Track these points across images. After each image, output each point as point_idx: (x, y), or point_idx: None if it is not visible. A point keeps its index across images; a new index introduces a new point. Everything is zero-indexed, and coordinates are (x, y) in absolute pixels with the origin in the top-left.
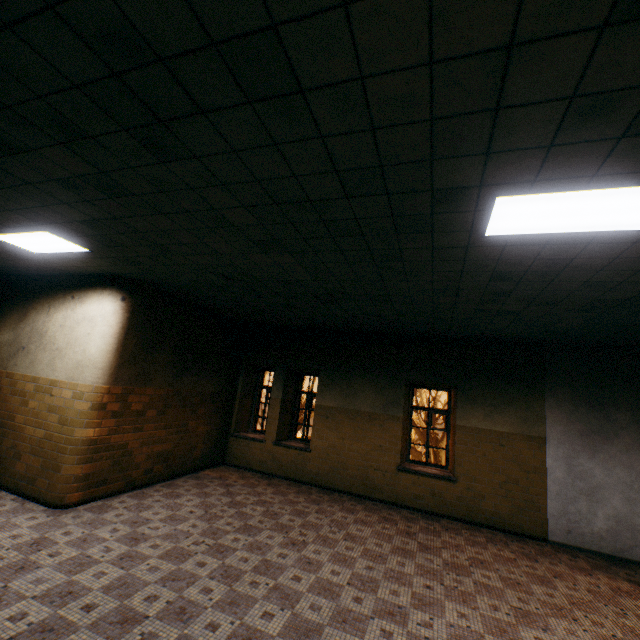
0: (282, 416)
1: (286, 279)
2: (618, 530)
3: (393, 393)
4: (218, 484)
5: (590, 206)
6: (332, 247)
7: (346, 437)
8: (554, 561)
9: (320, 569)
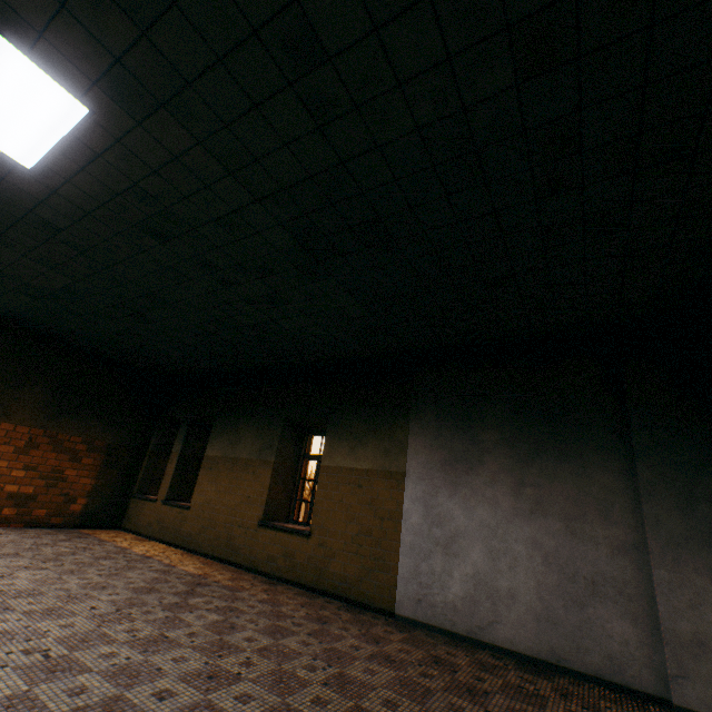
0: (181, 473)
1: (61, 286)
2: (476, 597)
3: (270, 435)
4: (70, 535)
5: (1, 101)
6: (0, 224)
7: (222, 489)
8: (353, 627)
9: (1, 580)
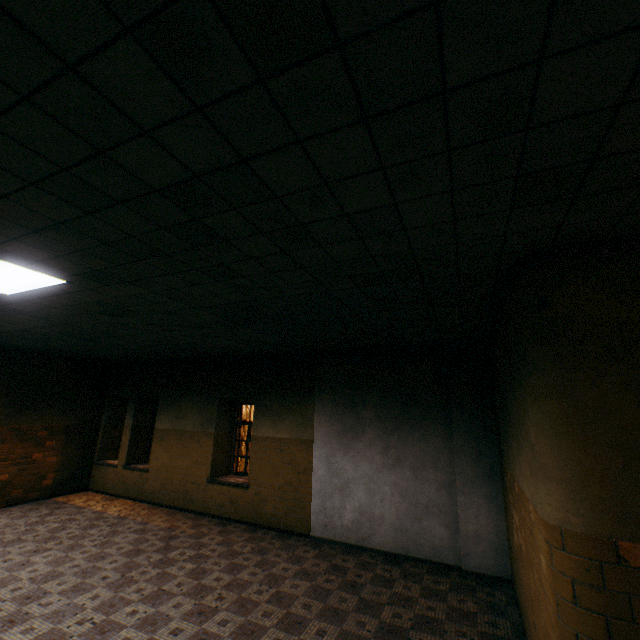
0: (135, 441)
1: (18, 329)
2: (361, 521)
3: (209, 411)
4: (51, 507)
5: None
6: None
7: (174, 455)
8: (284, 553)
9: (25, 569)
